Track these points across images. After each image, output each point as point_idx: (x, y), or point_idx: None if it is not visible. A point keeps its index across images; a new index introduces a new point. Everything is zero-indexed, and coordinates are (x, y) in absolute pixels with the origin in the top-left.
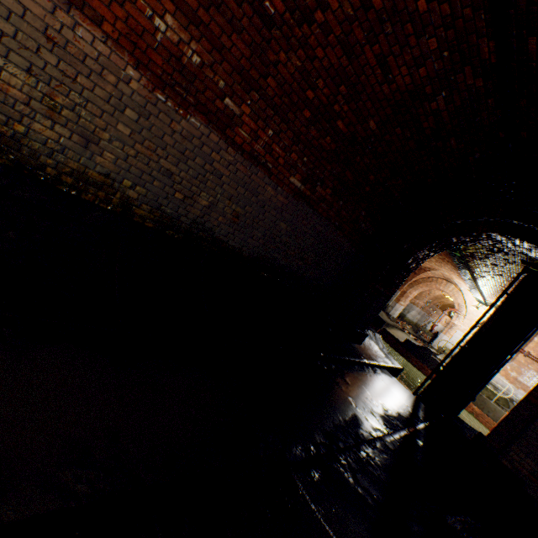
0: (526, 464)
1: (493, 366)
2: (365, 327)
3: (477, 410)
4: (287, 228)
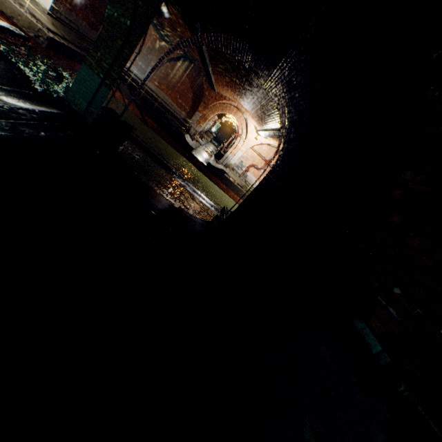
0: None
1: None
2: None
3: None
4: None
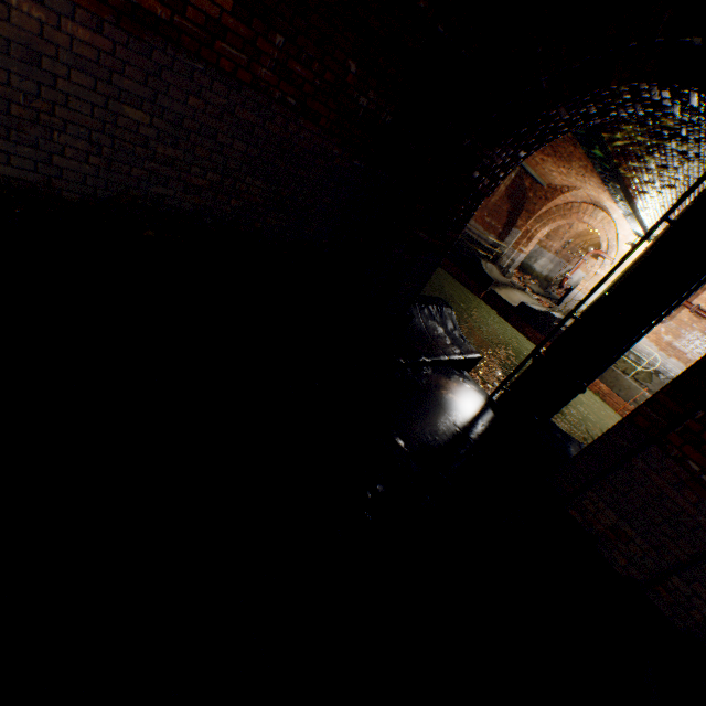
0: (605, 518)
1: (619, 345)
2: (407, 305)
3: (604, 390)
4: (152, 121)
